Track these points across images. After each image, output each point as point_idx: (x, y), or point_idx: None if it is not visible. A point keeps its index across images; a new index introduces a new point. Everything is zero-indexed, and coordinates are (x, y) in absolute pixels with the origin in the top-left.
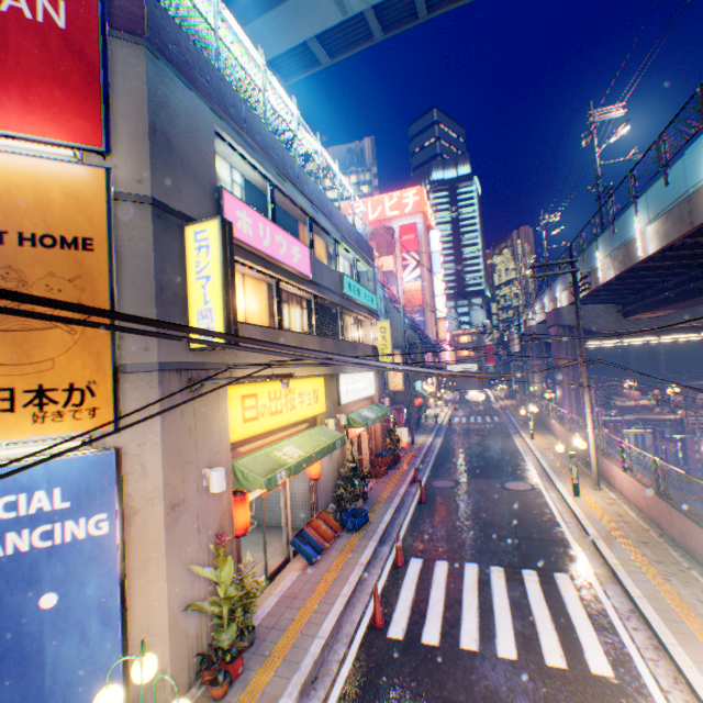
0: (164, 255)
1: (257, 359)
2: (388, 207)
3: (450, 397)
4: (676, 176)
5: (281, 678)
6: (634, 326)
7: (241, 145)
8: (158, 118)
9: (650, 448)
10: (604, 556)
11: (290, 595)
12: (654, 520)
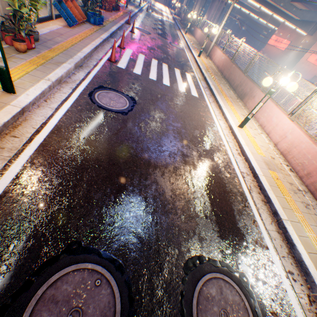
0: None
1: None
2: None
3: (148, 0)
4: None
5: (62, 58)
6: None
7: None
8: None
9: None
10: (204, 74)
11: (58, 33)
12: (222, 71)
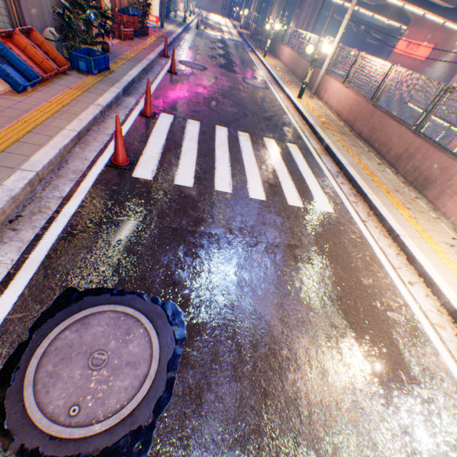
0: None
1: None
2: None
3: (197, 12)
4: None
5: None
6: None
7: None
8: None
9: None
10: (322, 138)
11: None
12: (350, 122)
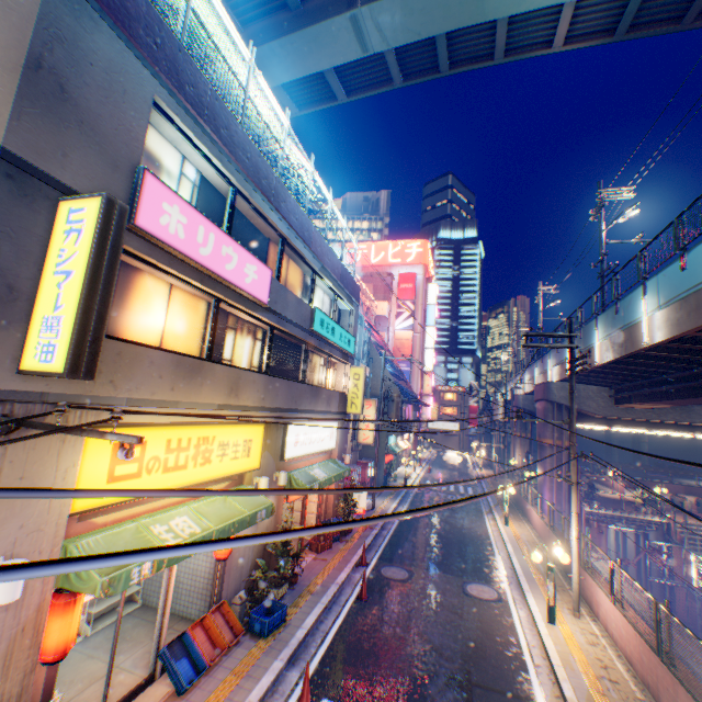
0: (3, 229)
1: (155, 395)
2: (391, 253)
3: (427, 455)
4: (695, 260)
5: None
6: (626, 415)
7: (194, 131)
8: (51, 53)
9: (632, 550)
10: None
11: None
12: (650, 686)
